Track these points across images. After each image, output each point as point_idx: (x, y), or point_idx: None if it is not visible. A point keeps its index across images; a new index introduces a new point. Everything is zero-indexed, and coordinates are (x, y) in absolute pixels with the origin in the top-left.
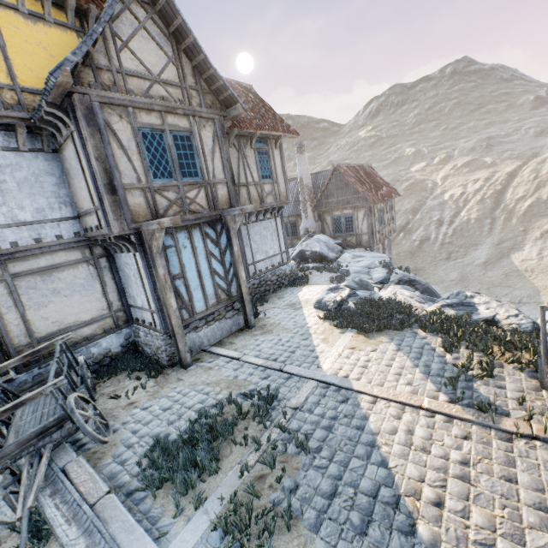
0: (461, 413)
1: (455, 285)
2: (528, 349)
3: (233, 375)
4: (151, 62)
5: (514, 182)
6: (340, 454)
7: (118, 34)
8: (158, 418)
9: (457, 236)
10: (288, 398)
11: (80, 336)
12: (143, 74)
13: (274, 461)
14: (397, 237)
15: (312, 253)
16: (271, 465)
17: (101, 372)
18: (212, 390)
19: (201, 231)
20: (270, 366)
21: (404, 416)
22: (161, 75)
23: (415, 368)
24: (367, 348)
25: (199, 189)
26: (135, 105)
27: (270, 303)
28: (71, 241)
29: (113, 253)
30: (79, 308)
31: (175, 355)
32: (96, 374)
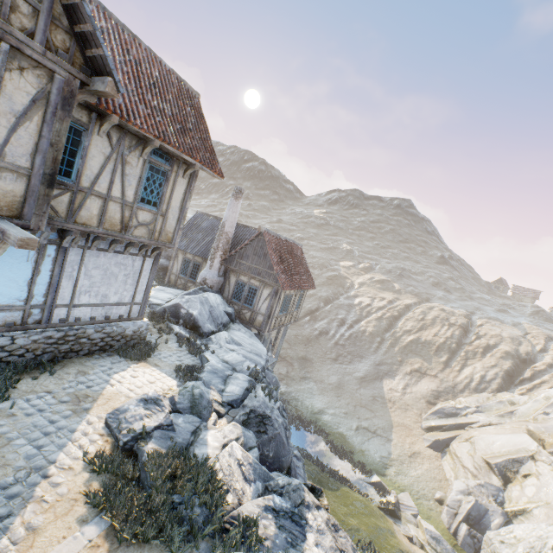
0: None
1: (331, 390)
2: None
3: None
4: None
5: (407, 315)
6: None
7: None
8: None
9: (351, 342)
10: None
11: None
12: None
13: None
14: (303, 319)
15: (187, 314)
16: None
17: None
18: None
19: None
20: None
21: None
22: None
23: None
24: None
25: None
26: None
27: (54, 378)
28: None
29: None
30: None
31: None
32: None
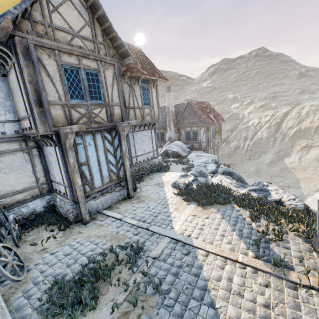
0: (263, 266)
1: (253, 174)
2: (303, 222)
3: (116, 231)
4: (73, 22)
5: (287, 118)
6: (182, 295)
7: (51, 1)
8: (61, 261)
9: (255, 146)
10: (150, 250)
11: (14, 200)
12: (67, 29)
13: (136, 301)
14: (222, 145)
15: (172, 152)
16: (134, 303)
17: (27, 225)
18: (100, 242)
19: (102, 135)
20: (140, 226)
21: (226, 267)
22: (80, 32)
23: (233, 232)
24: (203, 215)
25: (101, 108)
26: (60, 49)
27: (144, 182)
28: (12, 136)
29: (41, 146)
30: (14, 181)
31: (79, 215)
32: (24, 226)
